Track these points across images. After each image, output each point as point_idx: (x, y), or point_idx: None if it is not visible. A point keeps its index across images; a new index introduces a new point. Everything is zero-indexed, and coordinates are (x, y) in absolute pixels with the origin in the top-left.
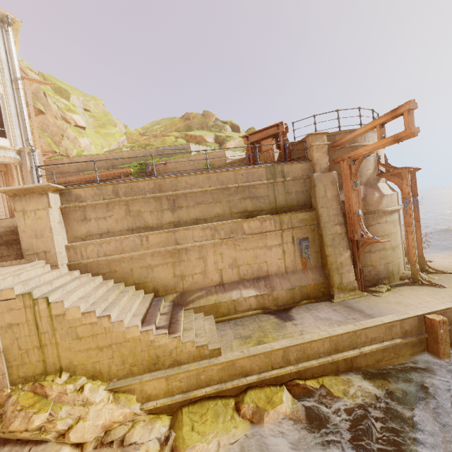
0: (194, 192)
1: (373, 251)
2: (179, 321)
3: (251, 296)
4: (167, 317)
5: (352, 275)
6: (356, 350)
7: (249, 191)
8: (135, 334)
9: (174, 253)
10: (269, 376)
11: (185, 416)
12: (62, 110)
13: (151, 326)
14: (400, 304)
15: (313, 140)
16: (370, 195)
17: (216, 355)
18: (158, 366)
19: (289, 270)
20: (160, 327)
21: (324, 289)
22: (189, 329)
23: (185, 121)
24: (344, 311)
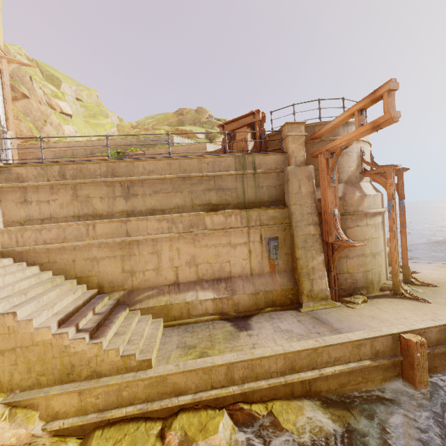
0: (151, 179)
1: (350, 256)
2: (112, 324)
3: (208, 299)
4: (98, 318)
5: (325, 282)
6: (315, 371)
7: (215, 182)
8: (45, 337)
9: (123, 246)
10: (206, 396)
11: (95, 441)
12: (48, 96)
13: (68, 328)
14: (375, 318)
15: (289, 130)
16: (350, 194)
17: (145, 368)
18: (72, 377)
19: (255, 273)
20: (83, 329)
21: (292, 296)
22: (121, 334)
23: (178, 116)
24: (309, 322)
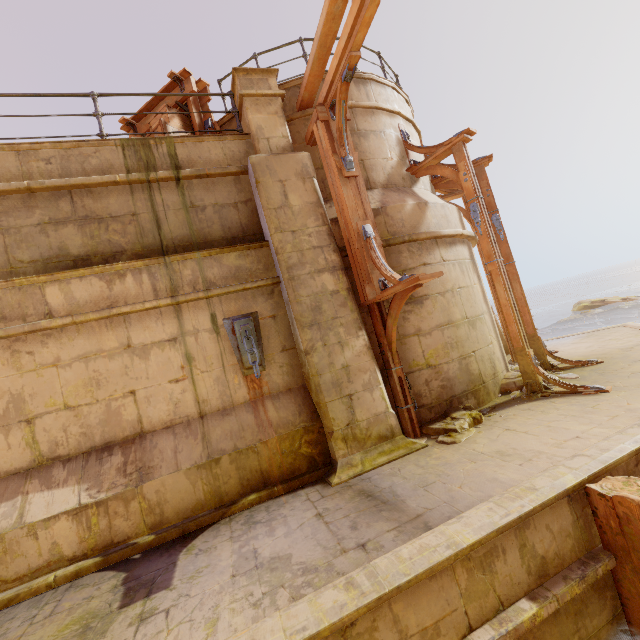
0: None
1: (425, 330)
2: None
3: (59, 513)
4: None
5: (381, 397)
6: None
7: (73, 203)
8: None
9: None
10: None
11: None
12: None
13: None
14: (508, 456)
15: (243, 86)
16: (395, 203)
17: None
18: None
19: (212, 409)
20: None
21: (312, 449)
22: None
23: None
24: (346, 513)
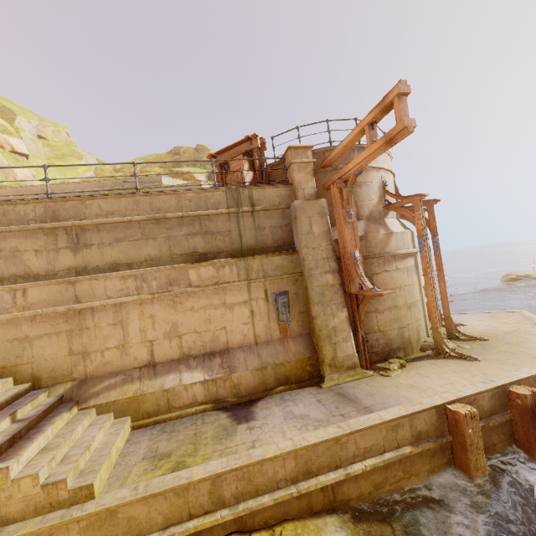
0: (111, 222)
1: (380, 310)
2: (39, 434)
3: (196, 382)
4: (17, 427)
5: (351, 346)
6: (339, 471)
7: (201, 224)
8: None
9: (71, 317)
10: (180, 533)
11: None
12: None
13: None
14: (414, 387)
15: (292, 156)
16: (373, 233)
17: (83, 499)
18: None
19: (261, 341)
20: None
21: (311, 368)
22: (52, 448)
23: (173, 156)
24: (332, 401)
